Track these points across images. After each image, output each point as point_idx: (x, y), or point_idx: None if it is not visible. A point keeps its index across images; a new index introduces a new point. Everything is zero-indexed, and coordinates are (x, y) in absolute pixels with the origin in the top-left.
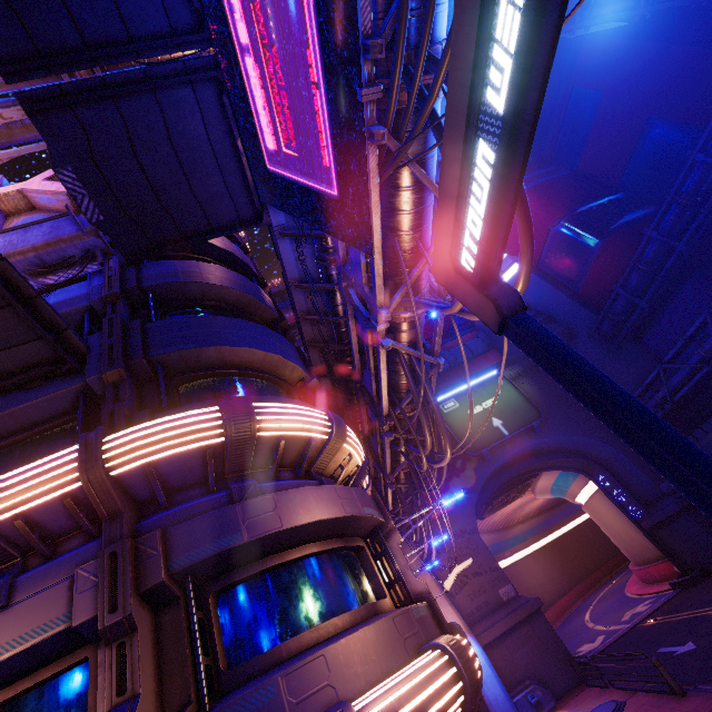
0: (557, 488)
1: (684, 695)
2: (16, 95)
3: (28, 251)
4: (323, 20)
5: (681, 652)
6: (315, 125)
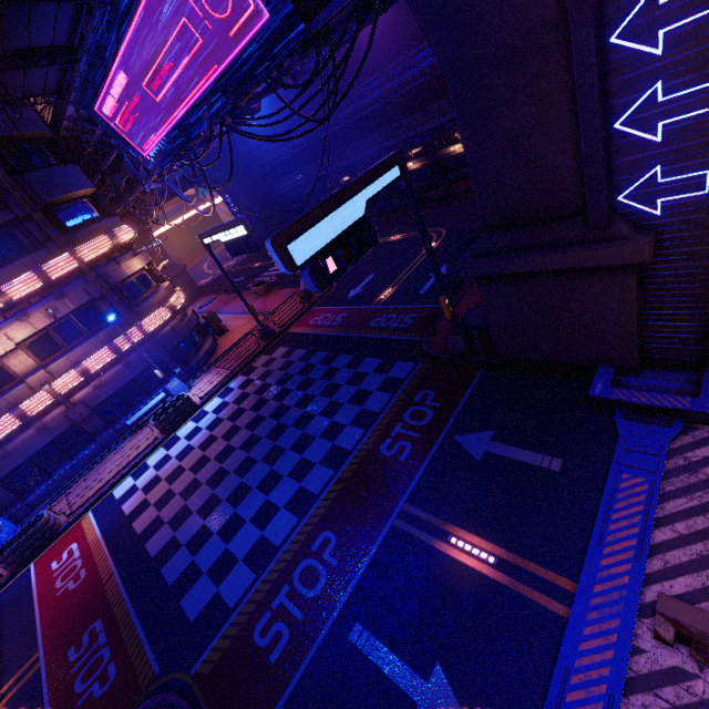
0: (200, 194)
1: (234, 293)
2: None
3: None
4: (166, 141)
5: (239, 281)
6: (146, 141)
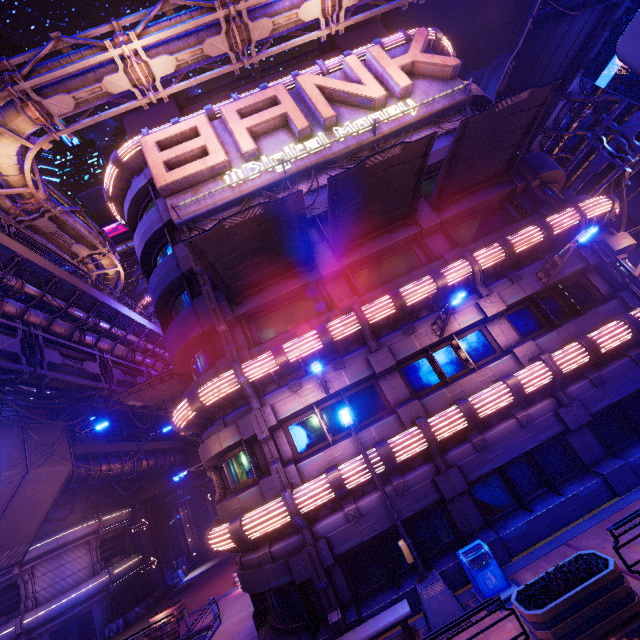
0: None
1: None
2: (533, 19)
3: (441, 109)
4: None
5: None
6: None
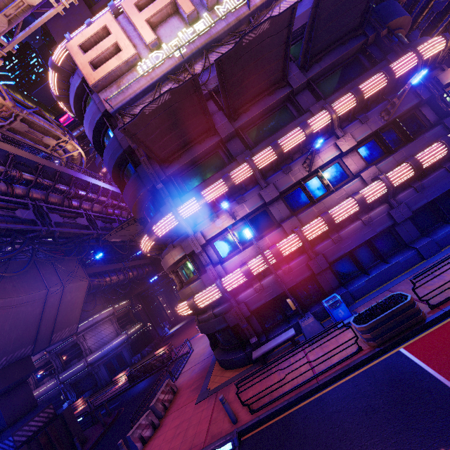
0: None
1: None
2: None
3: None
4: None
5: None
6: None
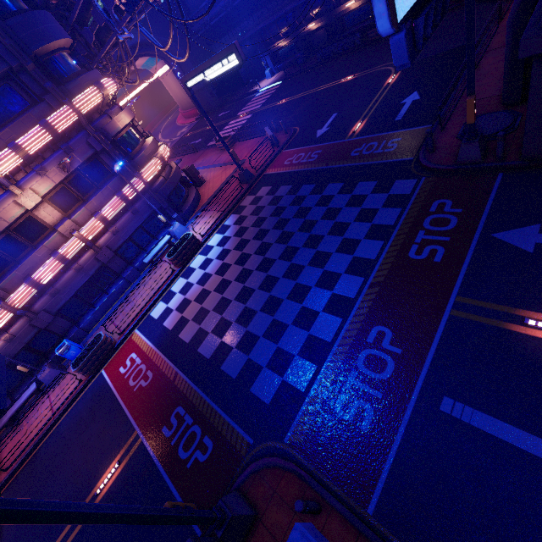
0: (147, 66)
1: (198, 152)
2: None
3: None
4: None
5: (197, 142)
6: None
